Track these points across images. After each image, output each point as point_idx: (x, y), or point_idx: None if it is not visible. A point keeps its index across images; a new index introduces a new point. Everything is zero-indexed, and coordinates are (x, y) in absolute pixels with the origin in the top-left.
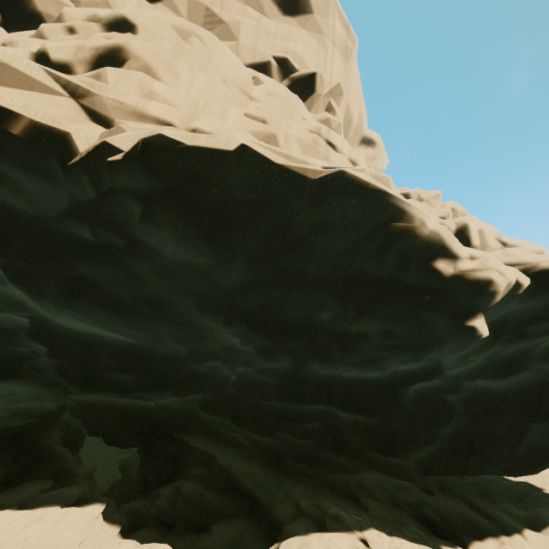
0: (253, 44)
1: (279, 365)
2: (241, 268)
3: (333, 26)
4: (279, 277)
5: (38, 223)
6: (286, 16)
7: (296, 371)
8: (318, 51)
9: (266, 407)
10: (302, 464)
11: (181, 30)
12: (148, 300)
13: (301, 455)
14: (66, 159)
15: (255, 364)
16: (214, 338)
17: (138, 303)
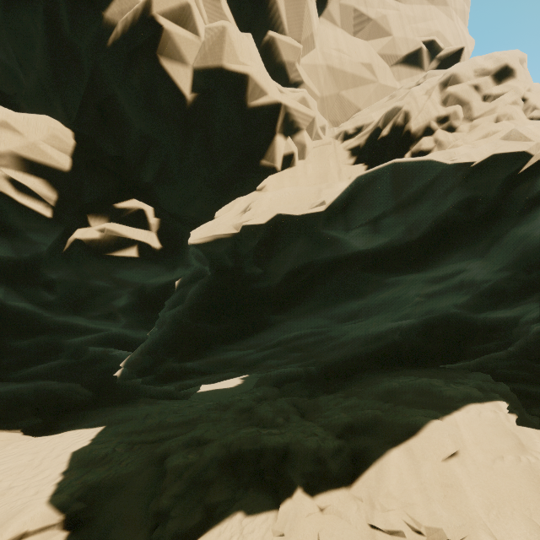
0: (403, 34)
1: None
2: None
3: None
4: None
5: None
6: None
7: None
8: (449, 23)
9: None
10: None
11: (520, 60)
12: None
13: None
14: None
15: None
16: None
17: None
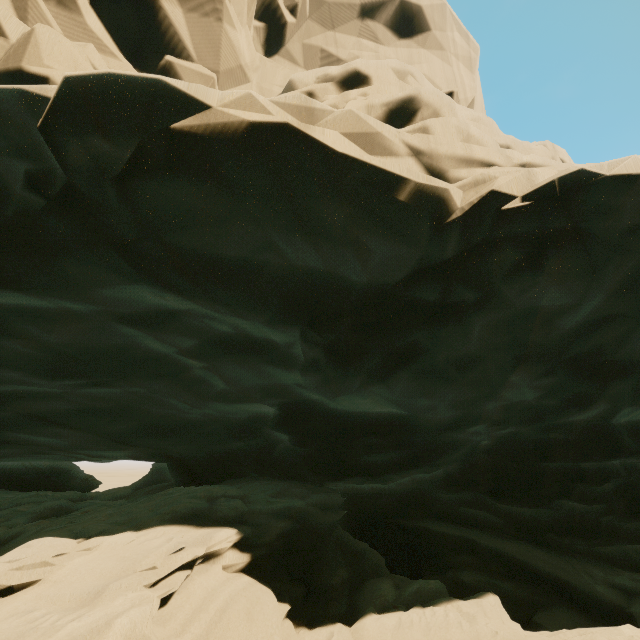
0: None
1: (581, 417)
2: (595, 304)
3: (452, 38)
4: (636, 308)
5: (367, 293)
6: (403, 40)
7: (606, 420)
8: (444, 68)
9: (549, 470)
10: (571, 538)
11: (399, 72)
12: (461, 360)
13: (575, 526)
14: (442, 217)
15: (543, 421)
16: (501, 396)
17: (449, 365)
